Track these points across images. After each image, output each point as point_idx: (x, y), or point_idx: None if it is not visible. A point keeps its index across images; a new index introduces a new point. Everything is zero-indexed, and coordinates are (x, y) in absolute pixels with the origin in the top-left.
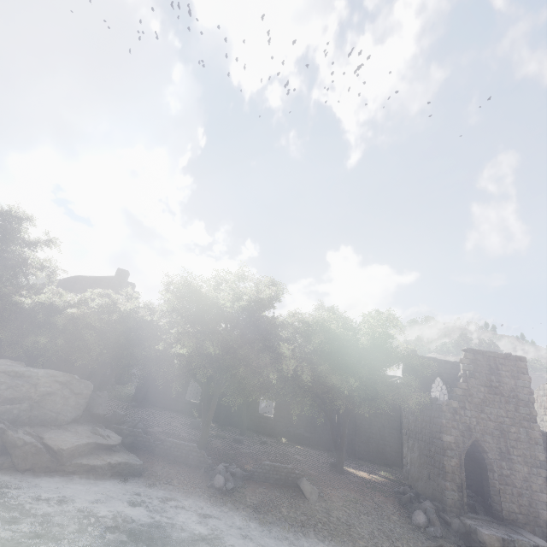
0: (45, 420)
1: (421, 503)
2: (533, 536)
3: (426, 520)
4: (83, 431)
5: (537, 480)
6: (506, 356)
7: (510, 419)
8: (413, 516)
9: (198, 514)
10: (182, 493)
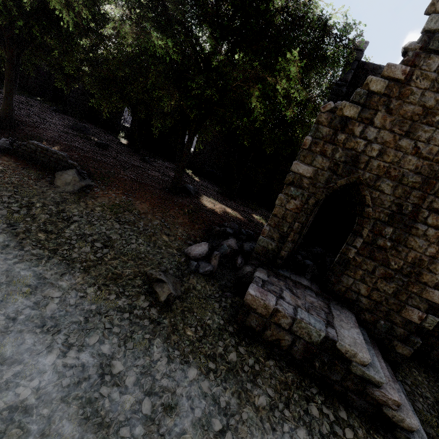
0: None
1: (225, 240)
2: (353, 327)
3: (203, 254)
4: None
5: None
6: None
7: None
8: (192, 245)
9: None
10: None
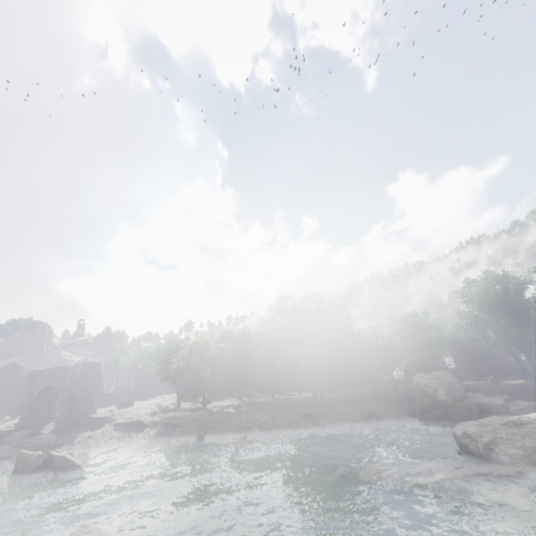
0: (461, 396)
1: None
2: None
3: None
4: (483, 396)
5: None
6: None
7: None
8: None
9: None
10: None
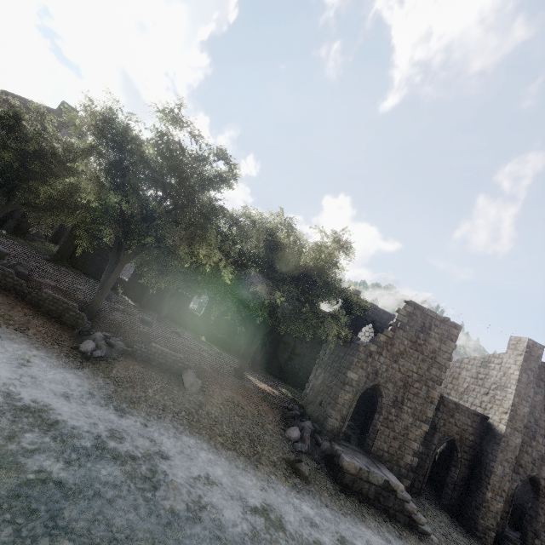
0: None
1: (302, 422)
2: (389, 472)
3: (299, 437)
4: None
5: (415, 431)
6: (444, 320)
7: (419, 375)
8: (288, 430)
9: (38, 368)
10: (32, 344)
